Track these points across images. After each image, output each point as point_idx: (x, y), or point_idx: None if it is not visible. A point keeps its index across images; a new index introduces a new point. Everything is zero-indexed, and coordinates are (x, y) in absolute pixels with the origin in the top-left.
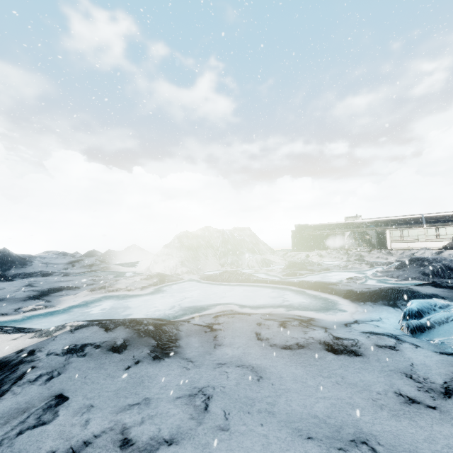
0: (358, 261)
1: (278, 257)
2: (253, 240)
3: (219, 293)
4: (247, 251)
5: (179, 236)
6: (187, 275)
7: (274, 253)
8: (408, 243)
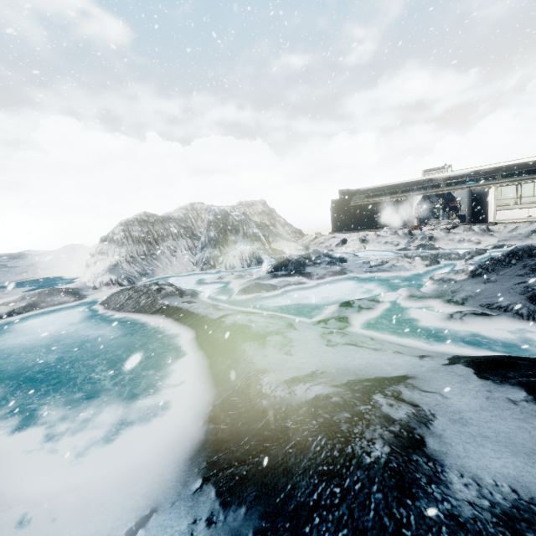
0: (422, 249)
1: (296, 245)
2: (265, 220)
3: (58, 343)
4: (243, 239)
5: (125, 222)
6: (106, 289)
7: (299, 239)
8: (529, 210)
